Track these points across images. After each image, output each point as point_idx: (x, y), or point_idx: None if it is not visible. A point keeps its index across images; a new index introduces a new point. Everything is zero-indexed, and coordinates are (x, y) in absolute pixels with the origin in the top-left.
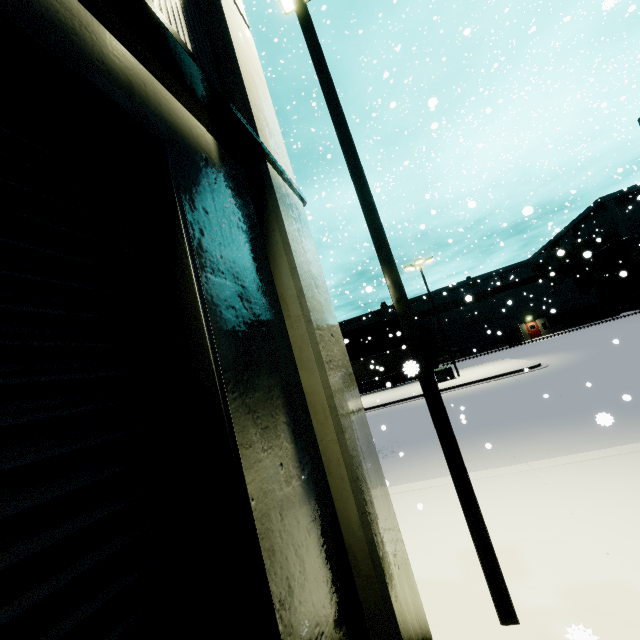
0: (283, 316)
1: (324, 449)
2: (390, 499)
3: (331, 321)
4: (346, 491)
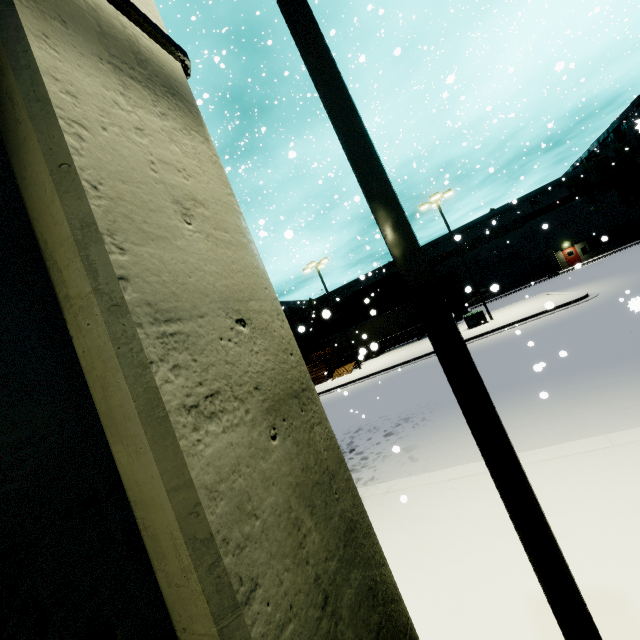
0: (57, 301)
1: None
2: (408, 619)
3: (245, 290)
4: None
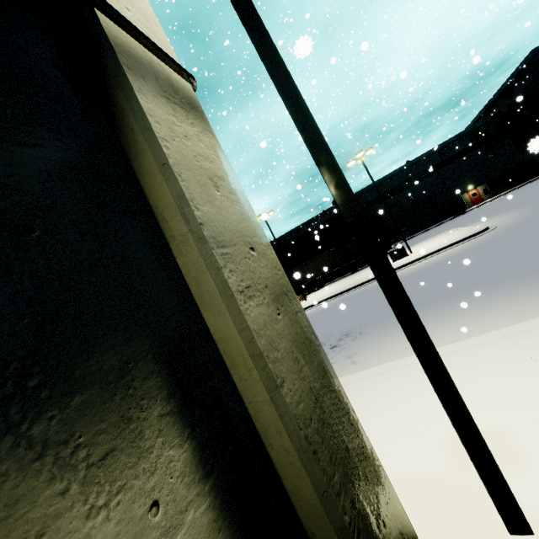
0: (165, 238)
1: (255, 414)
2: (362, 428)
3: (250, 230)
4: (295, 467)
